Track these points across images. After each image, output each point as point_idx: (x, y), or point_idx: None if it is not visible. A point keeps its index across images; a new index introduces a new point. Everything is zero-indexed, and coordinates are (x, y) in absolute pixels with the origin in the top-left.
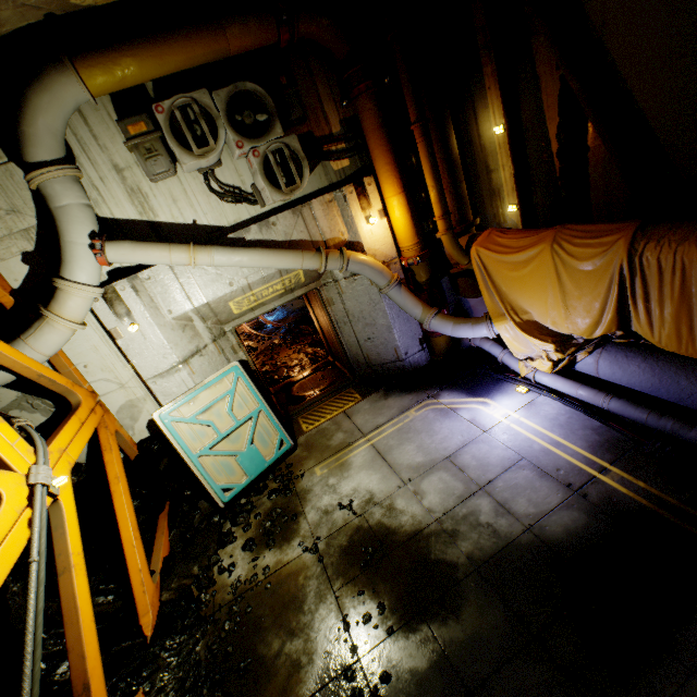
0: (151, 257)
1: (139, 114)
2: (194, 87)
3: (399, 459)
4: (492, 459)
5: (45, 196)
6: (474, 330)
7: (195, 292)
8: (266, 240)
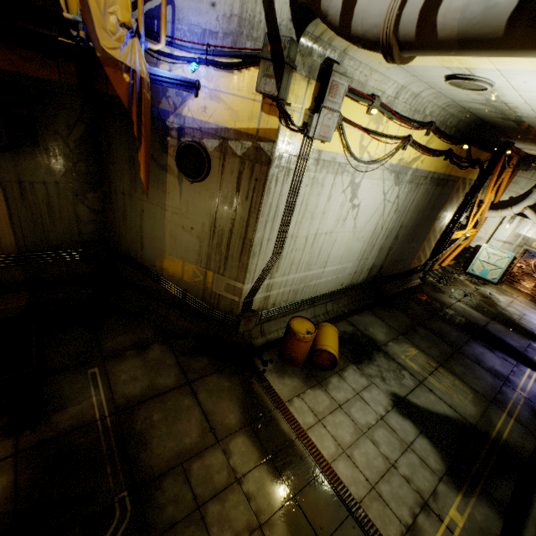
0: (532, 218)
1: None
2: None
3: (514, 305)
4: (533, 322)
5: (531, 193)
6: None
7: (530, 232)
8: None
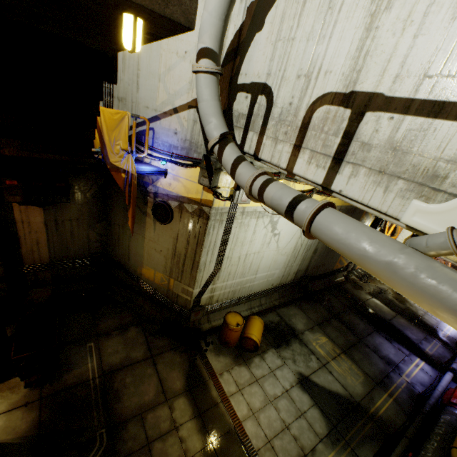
0: None
1: None
2: None
3: None
4: (435, 317)
5: None
6: None
7: None
8: None
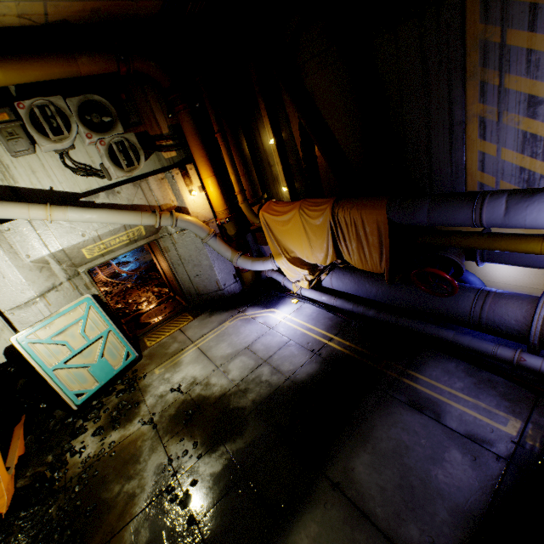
0: (12, 213)
1: (3, 107)
2: (51, 93)
3: (215, 353)
4: (273, 343)
5: None
6: (264, 265)
7: (51, 241)
8: (112, 203)
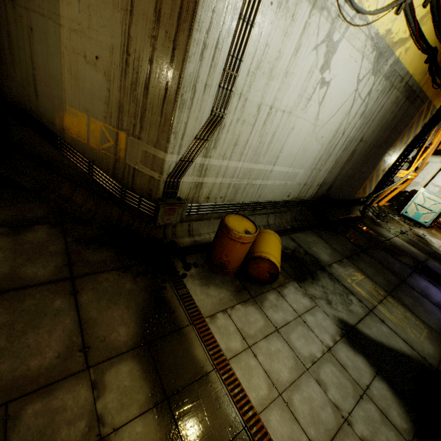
0: None
1: None
2: None
3: None
4: None
5: None
6: None
7: None
8: None
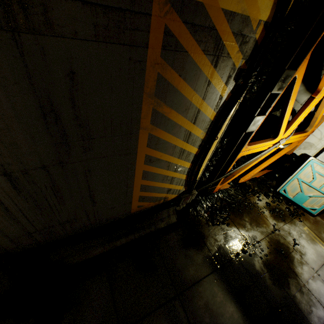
0: None
1: None
2: None
3: None
4: None
5: None
6: None
7: None
8: None
